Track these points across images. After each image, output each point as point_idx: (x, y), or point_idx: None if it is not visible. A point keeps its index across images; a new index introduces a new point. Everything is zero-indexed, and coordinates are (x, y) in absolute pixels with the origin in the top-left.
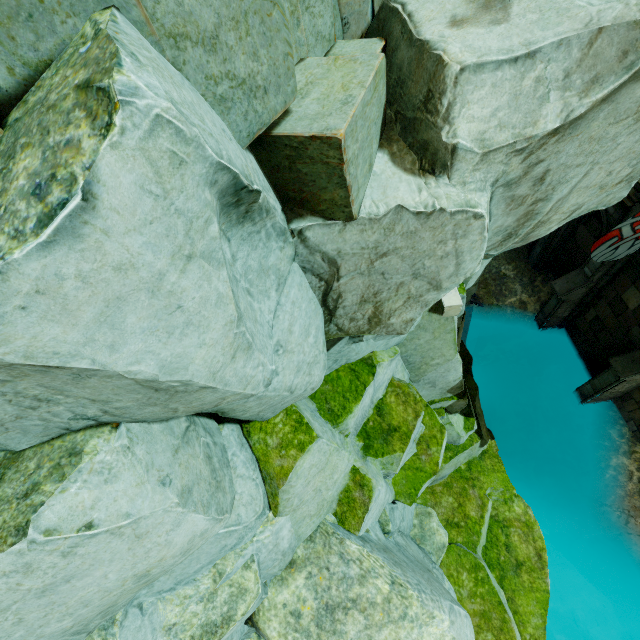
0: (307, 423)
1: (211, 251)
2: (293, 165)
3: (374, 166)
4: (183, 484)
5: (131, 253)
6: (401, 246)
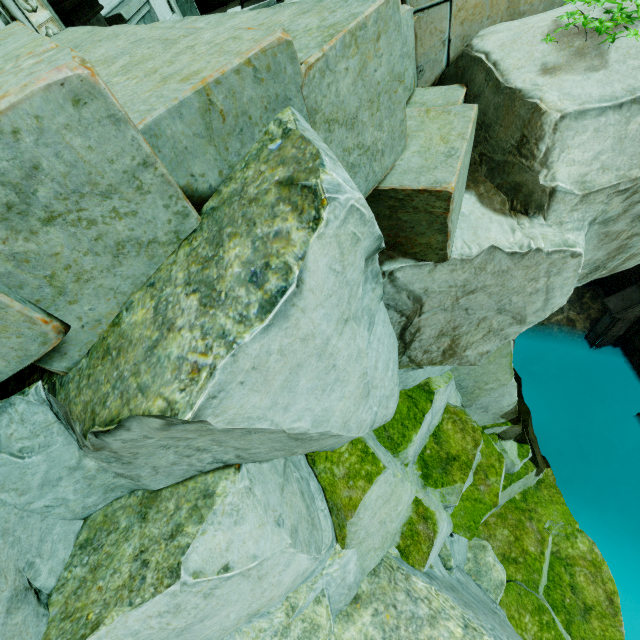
0: (373, 453)
1: (356, 311)
2: (394, 214)
3: (462, 207)
4: (291, 523)
5: (314, 325)
6: (490, 284)
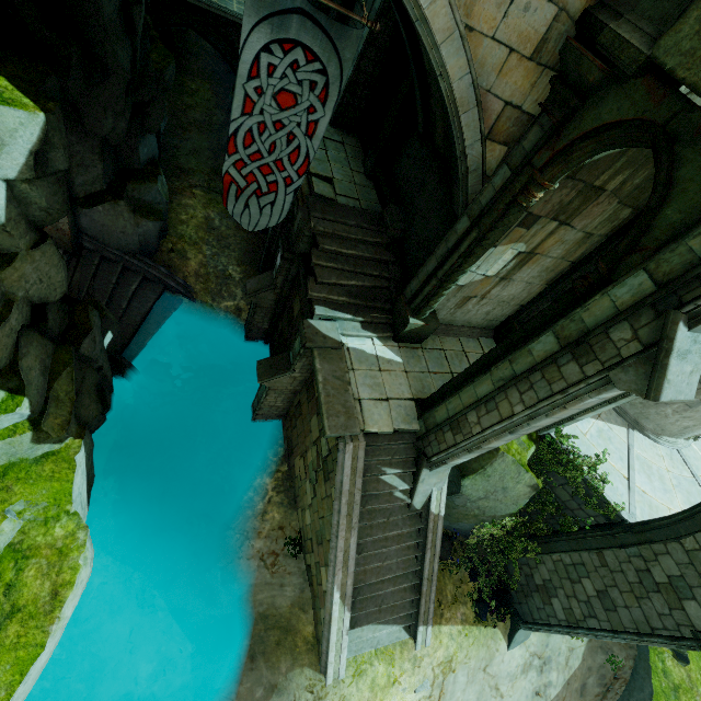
0: None
1: None
2: None
3: None
4: None
5: None
6: None
